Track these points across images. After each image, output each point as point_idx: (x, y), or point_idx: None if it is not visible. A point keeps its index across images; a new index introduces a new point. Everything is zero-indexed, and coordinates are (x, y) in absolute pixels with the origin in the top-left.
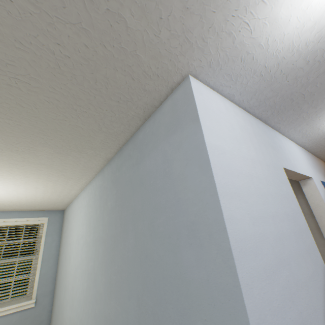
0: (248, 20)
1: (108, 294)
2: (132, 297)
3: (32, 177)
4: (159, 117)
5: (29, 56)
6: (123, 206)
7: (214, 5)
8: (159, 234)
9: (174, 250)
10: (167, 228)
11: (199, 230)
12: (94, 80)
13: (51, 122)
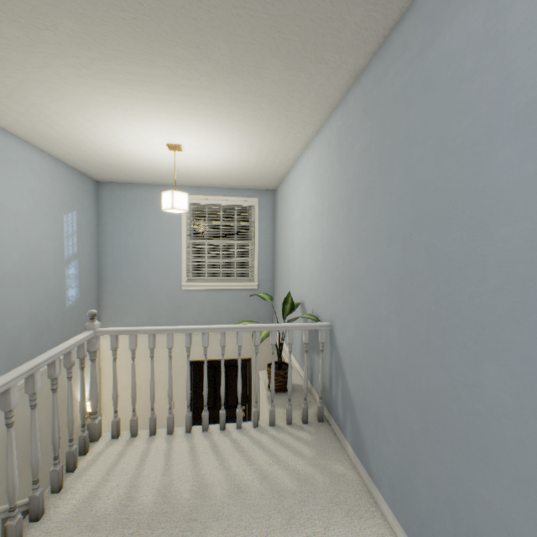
0: None
1: (355, 254)
2: (394, 243)
3: (250, 125)
4: None
5: None
6: (385, 140)
7: None
8: (453, 150)
9: (478, 161)
10: (470, 135)
11: None
12: None
13: None
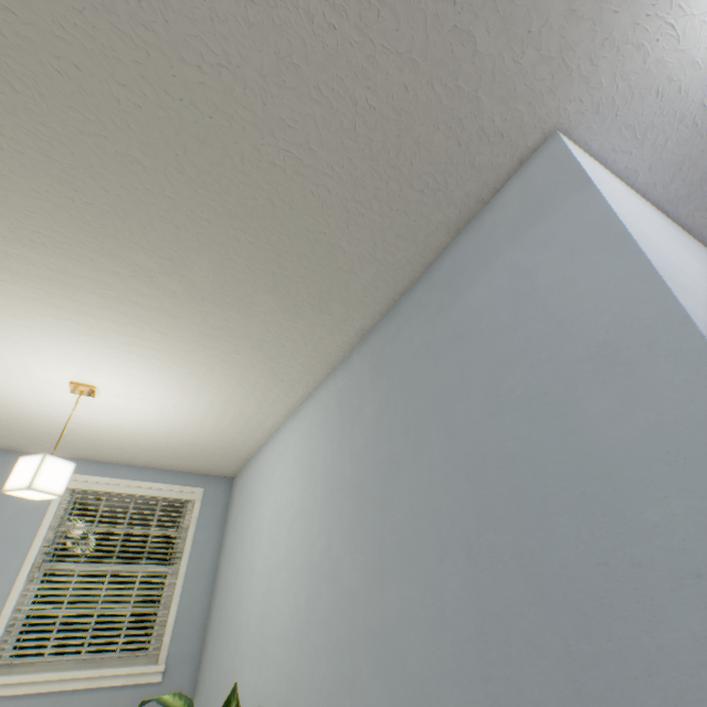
0: (673, 20)
1: (376, 581)
2: (451, 553)
3: (218, 372)
4: (492, 216)
5: (321, 112)
6: (409, 397)
7: (617, 1)
8: (515, 402)
9: (560, 412)
10: (535, 383)
11: (620, 350)
12: (397, 150)
13: (301, 238)
